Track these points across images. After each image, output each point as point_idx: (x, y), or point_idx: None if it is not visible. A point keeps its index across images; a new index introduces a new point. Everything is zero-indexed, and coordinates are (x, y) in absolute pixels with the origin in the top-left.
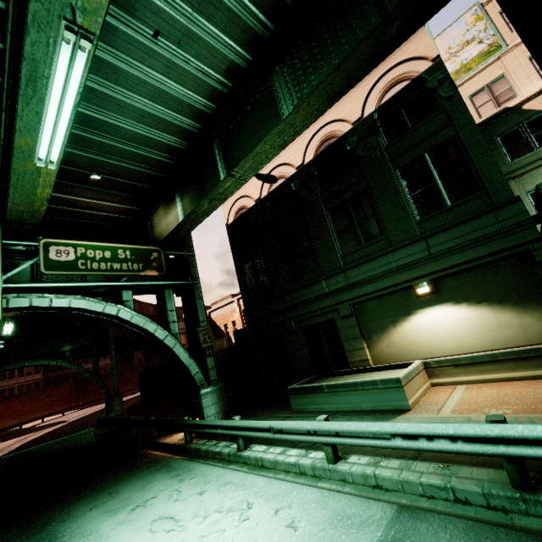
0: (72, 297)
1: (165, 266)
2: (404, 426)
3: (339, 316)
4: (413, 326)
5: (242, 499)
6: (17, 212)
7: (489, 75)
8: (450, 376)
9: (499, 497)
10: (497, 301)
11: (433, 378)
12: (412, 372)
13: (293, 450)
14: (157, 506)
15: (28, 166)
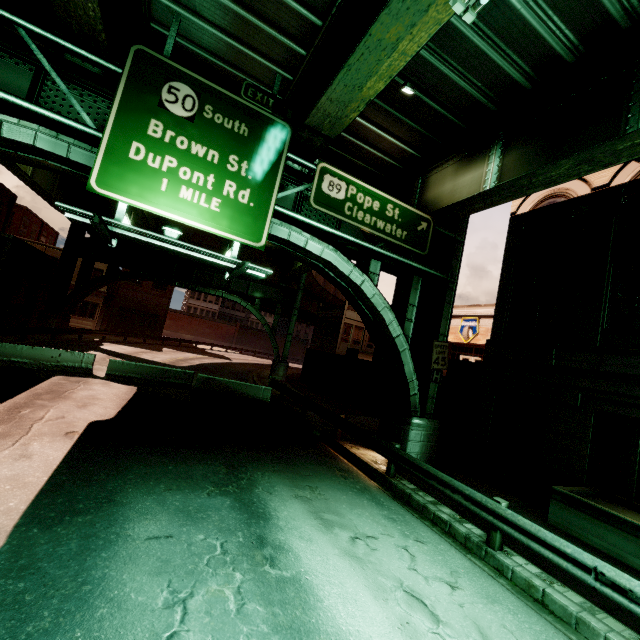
0: (325, 246)
1: (429, 245)
2: None
3: None
4: None
5: None
6: (322, 113)
7: None
8: None
9: None
10: None
11: None
12: None
13: (614, 622)
14: (387, 559)
15: (389, 32)
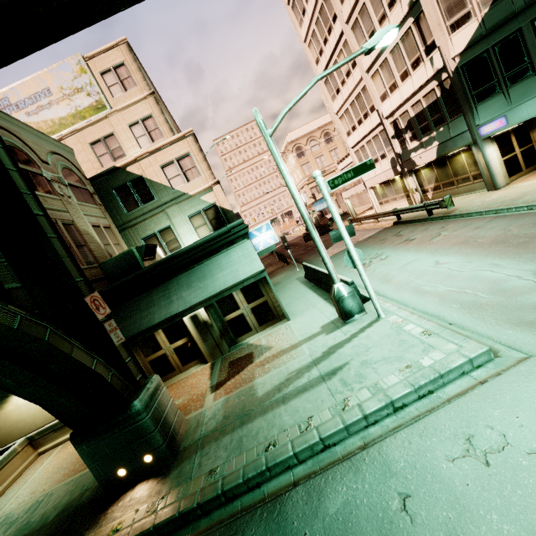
0: None
1: None
2: None
3: None
4: (14, 406)
5: None
6: None
7: (102, 129)
8: (53, 440)
9: None
10: None
11: (40, 448)
12: None
13: None
14: None
15: None
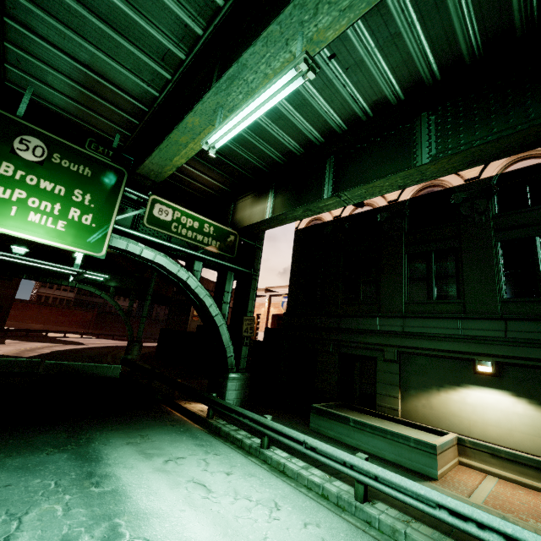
0: (157, 253)
1: (237, 250)
2: (455, 503)
3: (382, 357)
4: (459, 398)
5: (269, 497)
6: (148, 168)
7: None
8: (483, 463)
9: None
10: None
11: (462, 457)
12: (447, 443)
13: (316, 470)
14: (188, 468)
15: (181, 138)
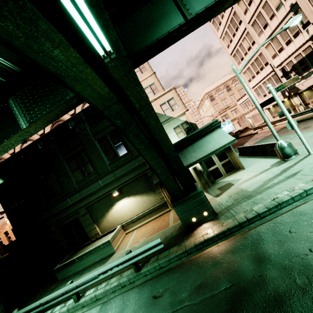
0: None
1: None
2: (102, 269)
3: (80, 215)
4: (115, 210)
5: None
6: None
7: None
8: (132, 227)
9: (132, 278)
10: (141, 192)
11: (126, 231)
12: (116, 233)
13: (57, 307)
14: None
15: None
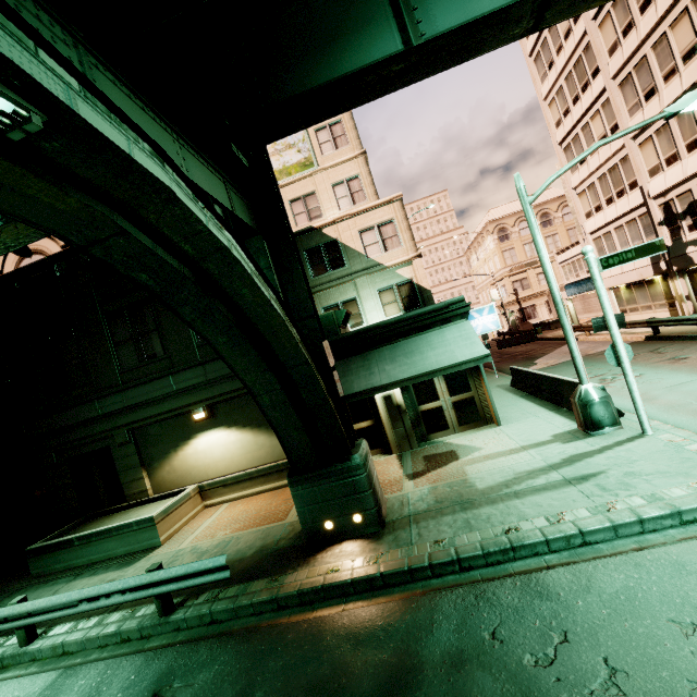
0: None
1: None
2: (89, 590)
3: (116, 443)
4: (193, 450)
5: None
6: None
7: (305, 187)
8: (221, 496)
9: (148, 628)
10: (257, 425)
11: (207, 501)
12: (177, 502)
13: None
14: None
15: None
